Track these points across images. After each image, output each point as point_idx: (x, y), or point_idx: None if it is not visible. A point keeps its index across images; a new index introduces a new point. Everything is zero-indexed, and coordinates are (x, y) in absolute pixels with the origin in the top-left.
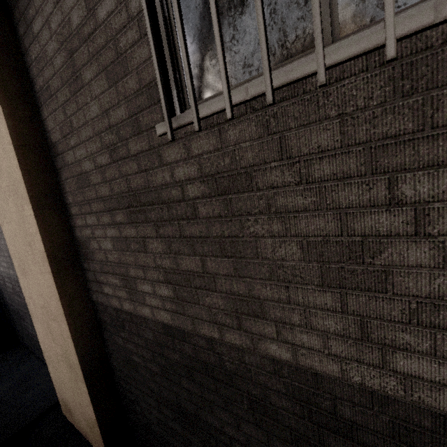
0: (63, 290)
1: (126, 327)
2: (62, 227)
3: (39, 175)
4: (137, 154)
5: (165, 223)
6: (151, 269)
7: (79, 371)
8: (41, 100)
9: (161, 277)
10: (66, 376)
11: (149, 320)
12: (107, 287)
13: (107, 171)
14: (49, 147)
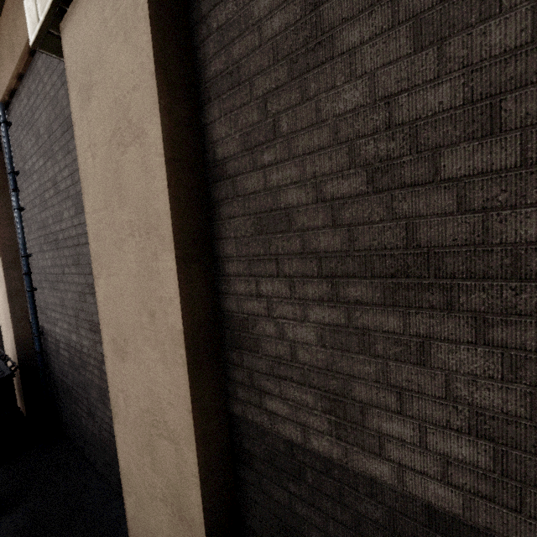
0: (197, 396)
1: (306, 477)
2: (206, 292)
3: (189, 208)
4: (468, 175)
5: (518, 320)
6: (429, 400)
7: (202, 534)
8: (211, 93)
9: (459, 421)
10: (164, 528)
11: (383, 486)
12: (277, 401)
13: (349, 207)
14: (207, 166)
